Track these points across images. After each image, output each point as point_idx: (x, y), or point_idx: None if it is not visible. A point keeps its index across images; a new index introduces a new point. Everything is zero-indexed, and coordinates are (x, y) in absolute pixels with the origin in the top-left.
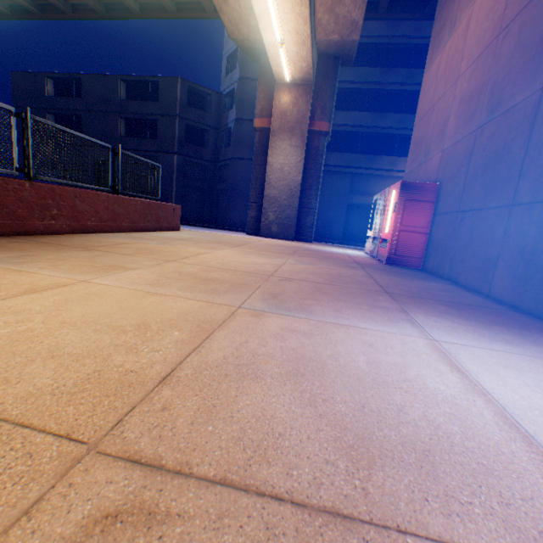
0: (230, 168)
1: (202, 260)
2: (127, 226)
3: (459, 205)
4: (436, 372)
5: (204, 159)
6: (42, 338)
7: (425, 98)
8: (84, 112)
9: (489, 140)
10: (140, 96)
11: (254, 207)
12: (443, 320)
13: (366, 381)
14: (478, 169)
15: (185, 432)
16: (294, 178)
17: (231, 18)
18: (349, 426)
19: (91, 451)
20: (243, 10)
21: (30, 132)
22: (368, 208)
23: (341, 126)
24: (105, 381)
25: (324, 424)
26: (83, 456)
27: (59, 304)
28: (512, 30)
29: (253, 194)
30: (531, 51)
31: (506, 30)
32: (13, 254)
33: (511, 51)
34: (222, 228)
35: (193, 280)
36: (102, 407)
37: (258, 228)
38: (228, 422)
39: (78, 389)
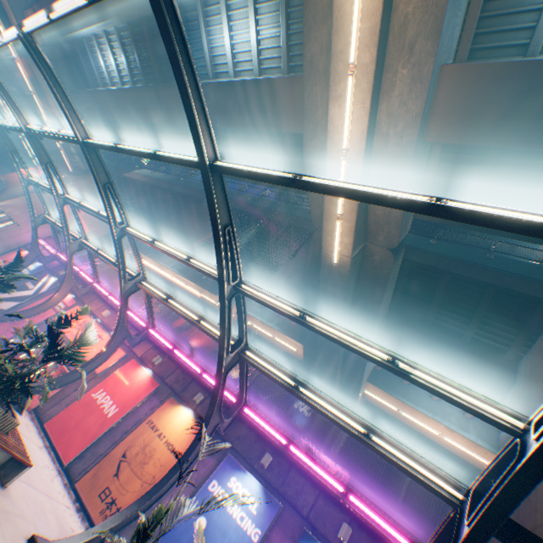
0: None
1: None
2: None
3: None
4: None
5: None
6: None
7: None
8: None
9: None
10: None
11: None
12: None
13: None
14: None
15: None
16: None
17: None
18: None
19: None
20: None
21: None
22: None
23: None
24: None
25: None
26: None
27: None
28: None
29: None
30: None
31: None
32: None
33: None
34: None
35: None
36: None
37: None
38: None
39: None
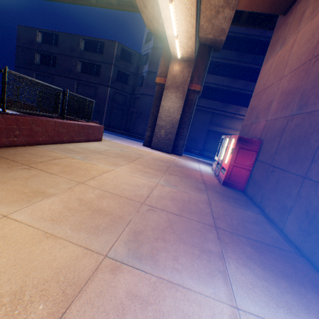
0: (140, 99)
1: (103, 180)
2: (67, 139)
3: (272, 161)
4: None
5: (125, 92)
6: None
7: (260, 82)
8: (58, 55)
9: (296, 126)
10: (92, 49)
11: (150, 130)
12: (247, 271)
13: None
14: (287, 143)
15: None
16: (176, 116)
17: (148, 16)
18: None
19: None
20: (156, 13)
21: (7, 82)
22: (219, 133)
23: (209, 84)
24: None
25: None
26: None
27: None
28: None
29: (150, 122)
30: None
31: (317, 58)
32: None
33: (318, 73)
34: (131, 135)
35: (86, 212)
36: None
37: (150, 143)
38: None
39: None
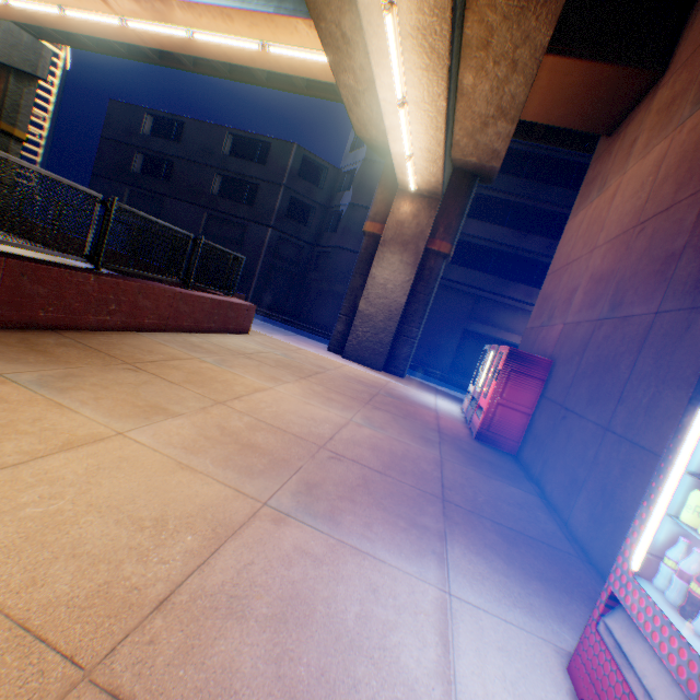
0: (330, 257)
1: (255, 404)
2: (188, 325)
3: (564, 399)
4: (420, 643)
5: (302, 240)
6: (69, 526)
7: (563, 250)
8: (178, 159)
9: (604, 340)
10: (246, 154)
11: (344, 320)
12: (480, 560)
13: (343, 641)
14: (589, 367)
15: (161, 672)
16: (397, 299)
17: (360, 118)
18: (299, 695)
19: (86, 677)
20: (375, 115)
21: (111, 221)
22: (489, 339)
23: (473, 238)
24: (112, 596)
25: (278, 688)
26: (80, 681)
27: (92, 472)
28: (647, 230)
29: (345, 305)
30: (655, 265)
31: (642, 227)
32: (59, 371)
33: (641, 252)
34: (304, 326)
35: (232, 445)
36: (103, 629)
37: (342, 346)
38: (198, 669)
39: (88, 603)
